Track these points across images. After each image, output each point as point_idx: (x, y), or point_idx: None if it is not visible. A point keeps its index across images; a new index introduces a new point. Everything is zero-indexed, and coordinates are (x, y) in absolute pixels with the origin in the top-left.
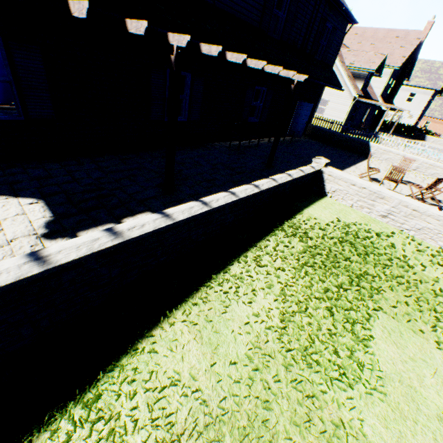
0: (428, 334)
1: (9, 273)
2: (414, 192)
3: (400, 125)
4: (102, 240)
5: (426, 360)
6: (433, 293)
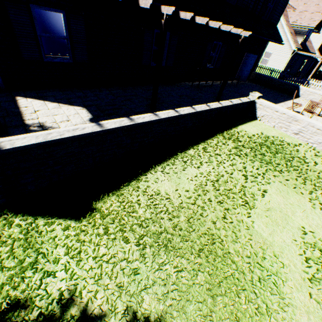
0: (306, 195)
1: (89, 128)
2: None
3: None
4: (125, 121)
5: (299, 206)
6: (317, 177)
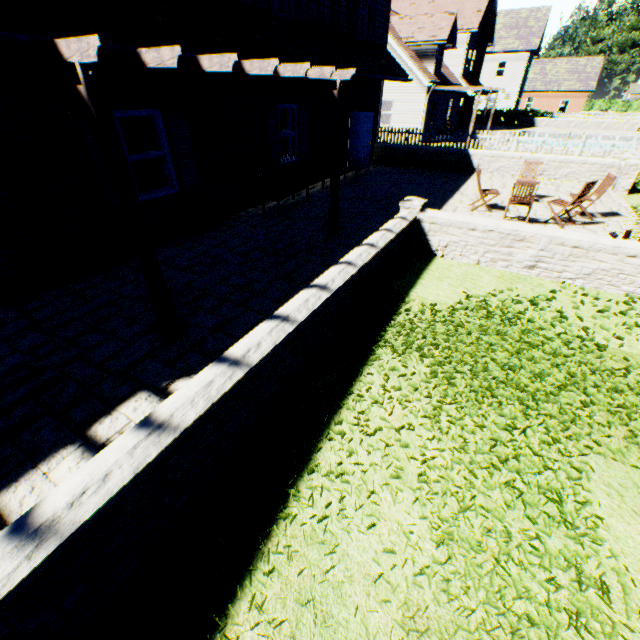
0: None
1: None
2: (558, 213)
3: (497, 113)
4: (1, 570)
5: None
6: None
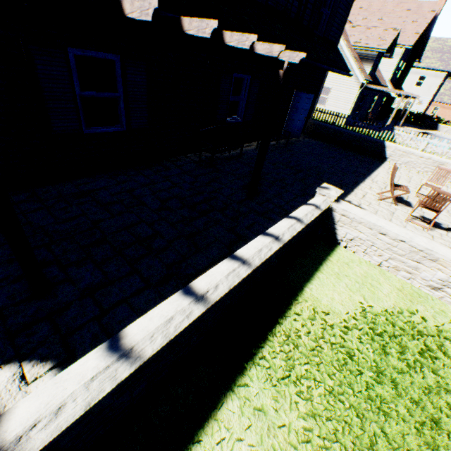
0: None
1: None
2: None
3: (409, 113)
4: None
5: None
6: None
